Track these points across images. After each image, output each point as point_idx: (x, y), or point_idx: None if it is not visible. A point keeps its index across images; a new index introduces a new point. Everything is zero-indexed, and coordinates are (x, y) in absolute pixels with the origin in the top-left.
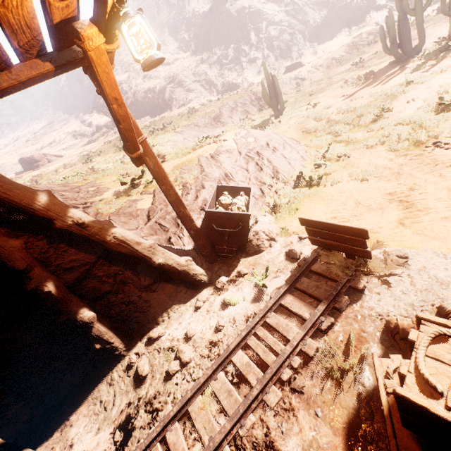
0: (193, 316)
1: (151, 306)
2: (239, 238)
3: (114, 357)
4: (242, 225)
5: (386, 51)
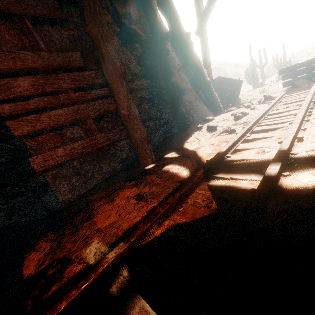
0: (229, 112)
1: (200, 109)
2: (233, 97)
3: (185, 127)
4: (237, 88)
5: (248, 83)
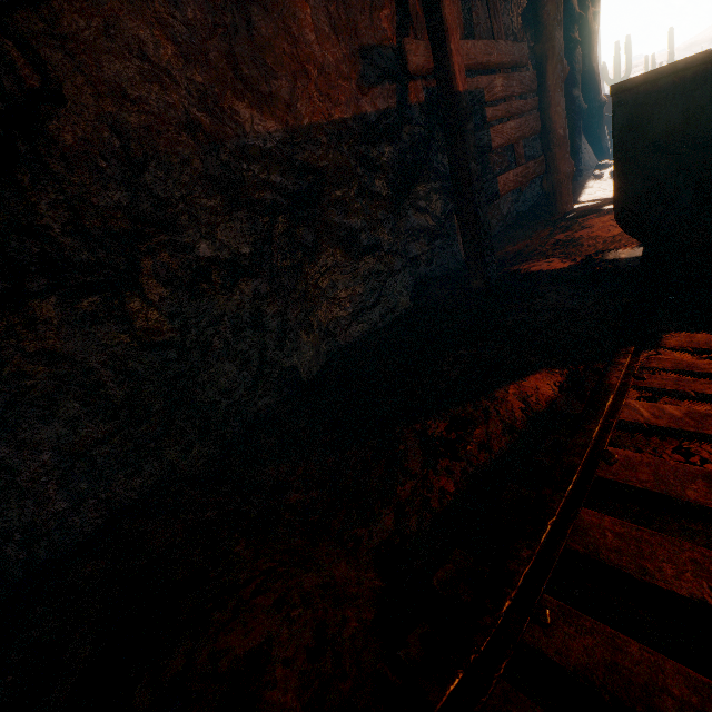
0: None
1: (586, 150)
2: None
3: (575, 175)
4: None
5: None
